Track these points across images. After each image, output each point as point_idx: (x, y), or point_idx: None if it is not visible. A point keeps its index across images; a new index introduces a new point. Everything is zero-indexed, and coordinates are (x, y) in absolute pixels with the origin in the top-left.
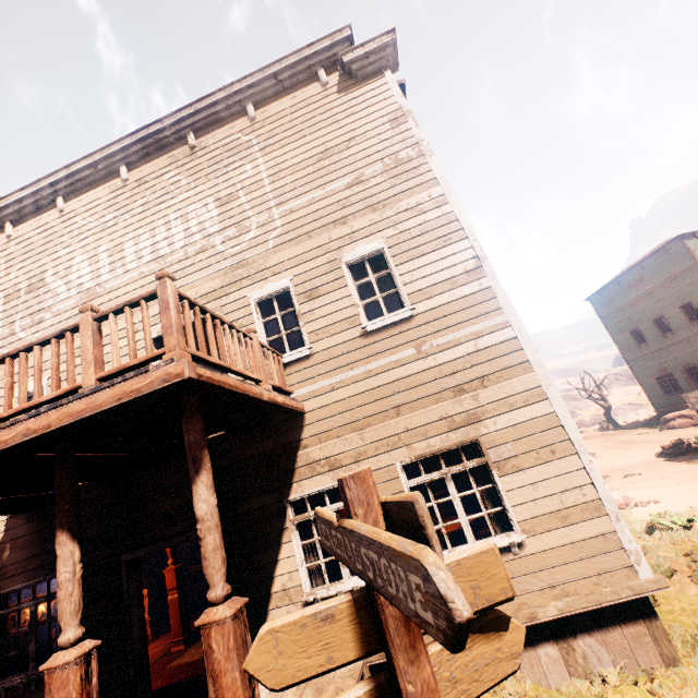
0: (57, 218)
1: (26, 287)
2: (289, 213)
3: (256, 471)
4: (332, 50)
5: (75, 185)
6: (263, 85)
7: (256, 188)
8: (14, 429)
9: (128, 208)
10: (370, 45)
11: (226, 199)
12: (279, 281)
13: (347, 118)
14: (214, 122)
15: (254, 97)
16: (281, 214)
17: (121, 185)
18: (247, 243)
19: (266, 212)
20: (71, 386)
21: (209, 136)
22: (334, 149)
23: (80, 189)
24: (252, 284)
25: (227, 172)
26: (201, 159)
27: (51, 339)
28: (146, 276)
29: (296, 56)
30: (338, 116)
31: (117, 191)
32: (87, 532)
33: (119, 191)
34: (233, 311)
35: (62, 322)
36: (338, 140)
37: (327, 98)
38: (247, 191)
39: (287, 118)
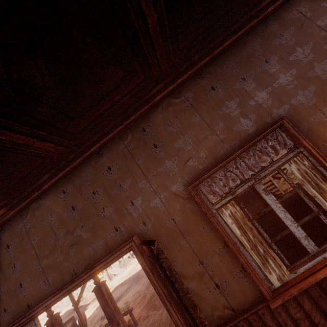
0: None
1: None
2: None
3: None
4: None
5: None
6: None
7: None
8: None
9: None
10: None
11: None
12: None
13: None
14: None
15: None
16: None
17: None
18: None
19: None
20: None
21: None
22: None
23: None
24: None
25: None
26: None
27: None
28: None
29: None
30: None
31: None
32: None
33: None
34: None
35: None
36: None
37: None
38: None
39: None
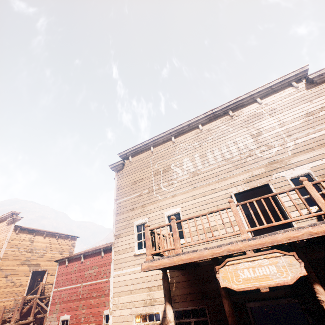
0: (172, 144)
1: (162, 170)
2: (296, 139)
3: (323, 268)
4: (298, 75)
5: (179, 132)
6: (264, 91)
7: (272, 130)
8: (299, 231)
9: (205, 140)
10: (323, 70)
11: (255, 135)
12: (302, 170)
13: (315, 99)
14: (240, 106)
15: (260, 96)
16: (291, 140)
17: (199, 132)
18: (274, 153)
19: (281, 139)
20: (315, 213)
21: (239, 111)
22: (313, 112)
23: (180, 134)
24: (284, 170)
25: (252, 124)
26: (237, 120)
27: (287, 192)
28: (221, 166)
29: (280, 79)
30: (310, 99)
31: (197, 134)
32: (218, 286)
33: (199, 134)
34: (276, 183)
35: (182, 184)
36: (314, 108)
37: (300, 92)
38: (266, 131)
39: (279, 102)
